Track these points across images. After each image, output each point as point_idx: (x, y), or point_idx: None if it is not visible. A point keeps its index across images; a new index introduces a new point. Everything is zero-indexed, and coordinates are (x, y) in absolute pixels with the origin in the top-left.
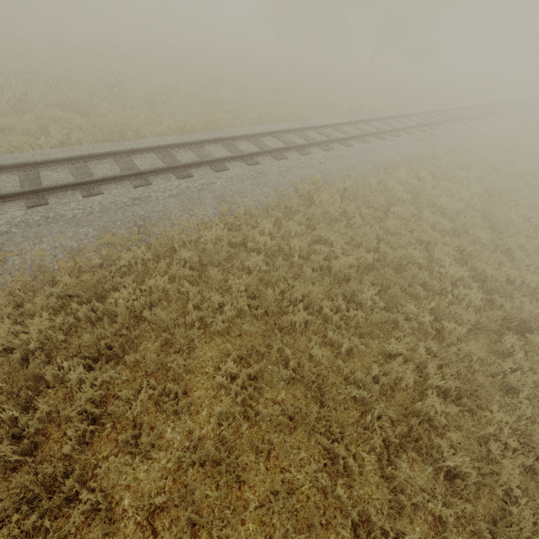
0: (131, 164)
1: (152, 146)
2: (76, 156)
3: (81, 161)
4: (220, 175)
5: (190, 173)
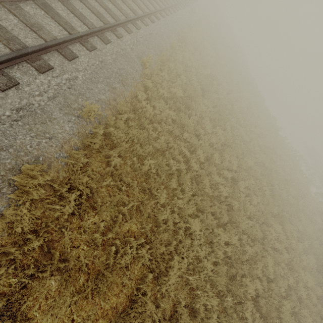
0: (130, 5)
1: None
2: None
3: None
4: (160, 23)
5: (153, 19)
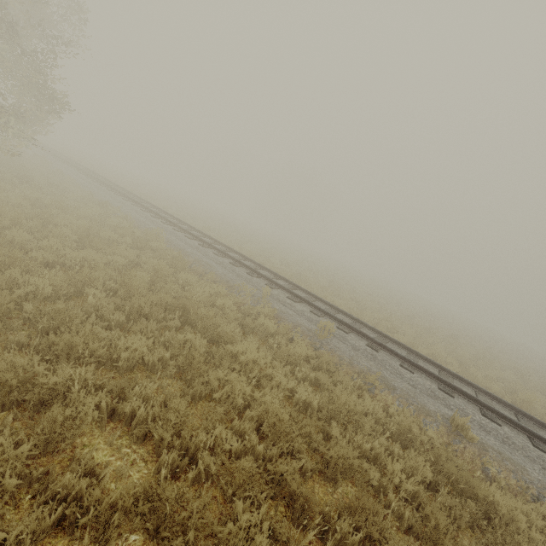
0: None
1: None
2: None
3: None
4: None
5: None
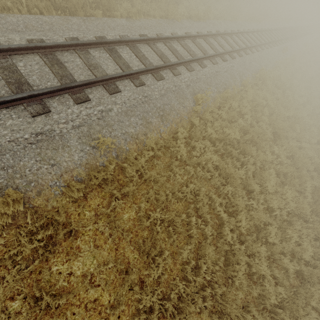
0: (202, 46)
1: (204, 34)
2: (182, 36)
3: (182, 39)
4: (234, 61)
5: (226, 58)
